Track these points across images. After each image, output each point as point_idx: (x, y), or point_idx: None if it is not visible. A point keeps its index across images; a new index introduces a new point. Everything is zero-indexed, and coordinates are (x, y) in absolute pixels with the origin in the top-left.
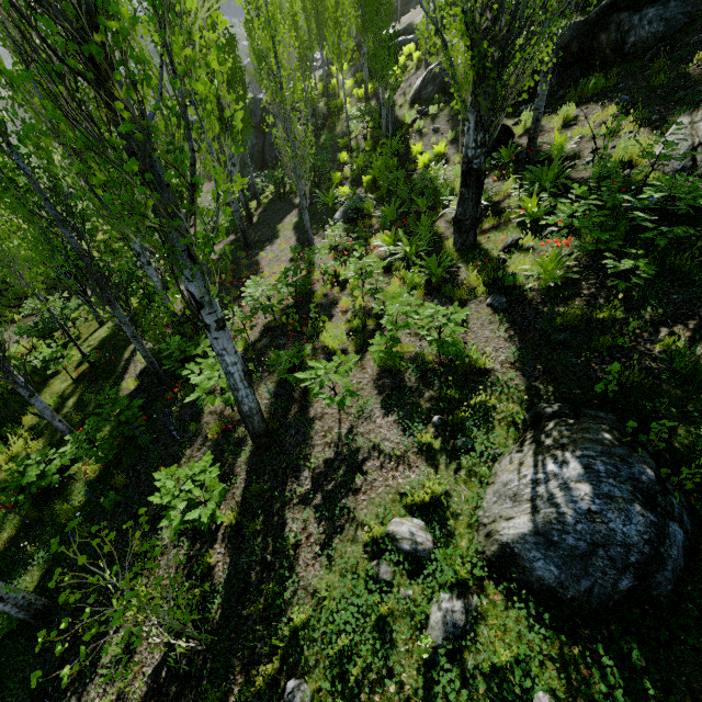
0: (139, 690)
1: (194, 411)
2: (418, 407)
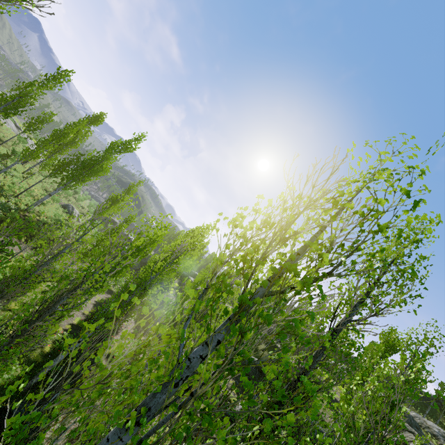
0: (70, 435)
1: (93, 361)
2: None
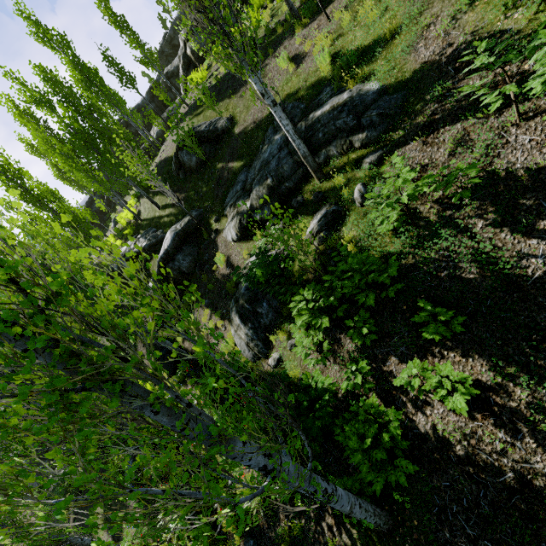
0: None
1: None
2: None
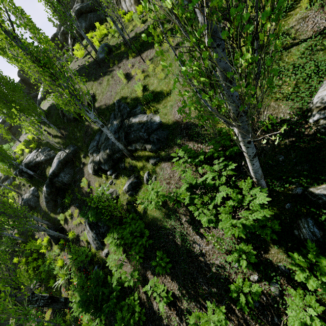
0: None
1: None
2: None
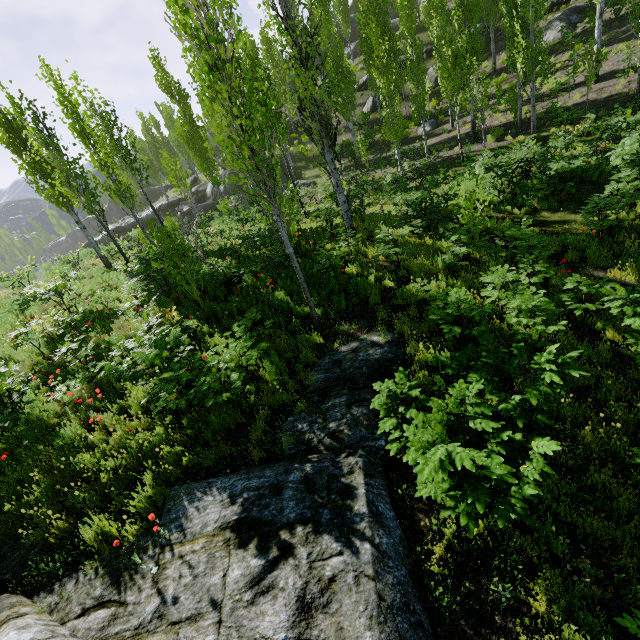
0: None
1: (555, 110)
2: (610, 58)
